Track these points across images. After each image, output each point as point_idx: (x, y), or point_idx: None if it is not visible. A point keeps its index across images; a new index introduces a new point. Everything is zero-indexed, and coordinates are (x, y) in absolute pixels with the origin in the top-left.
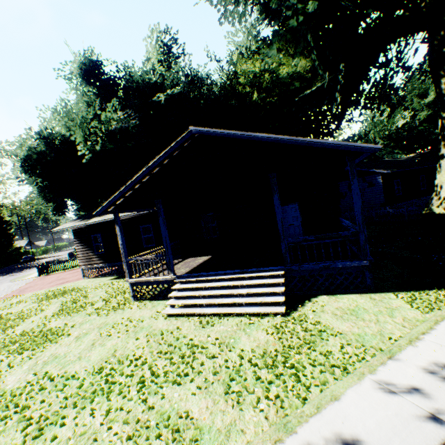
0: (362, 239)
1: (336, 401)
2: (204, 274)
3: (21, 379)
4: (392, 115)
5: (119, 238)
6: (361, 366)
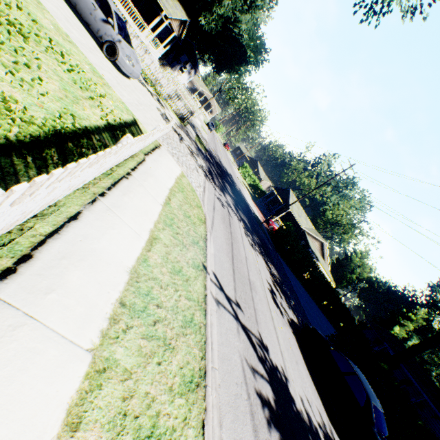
0: None
1: None
2: None
3: None
4: None
5: None
6: None
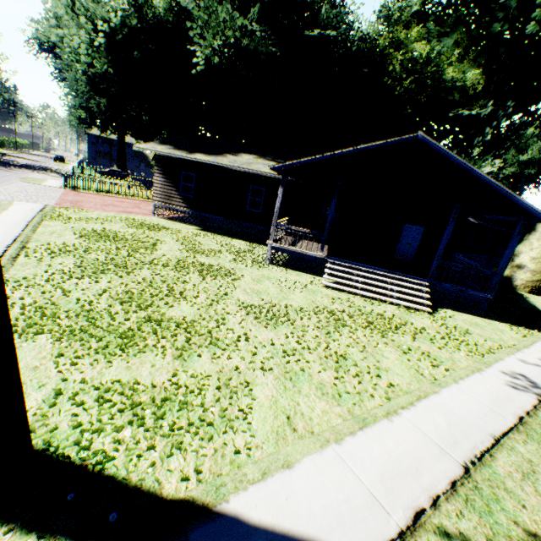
0: (496, 280)
1: (502, 360)
2: (355, 263)
3: (252, 300)
4: (484, 157)
5: (278, 200)
6: (503, 351)
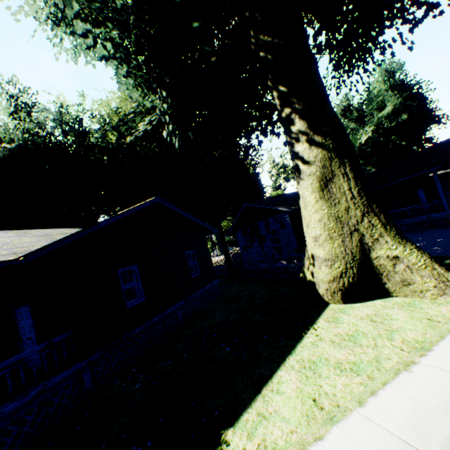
0: None
1: None
2: None
3: None
4: (353, 131)
5: None
6: None
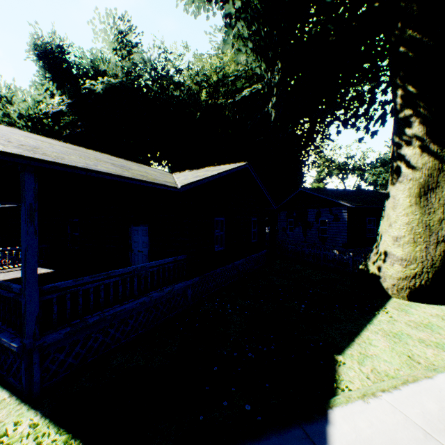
0: (23, 305)
1: None
2: None
3: None
4: None
5: None
6: None
